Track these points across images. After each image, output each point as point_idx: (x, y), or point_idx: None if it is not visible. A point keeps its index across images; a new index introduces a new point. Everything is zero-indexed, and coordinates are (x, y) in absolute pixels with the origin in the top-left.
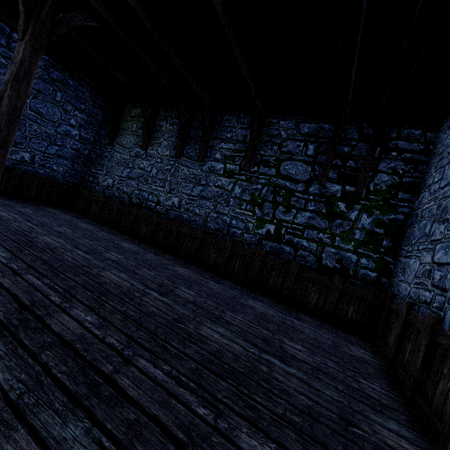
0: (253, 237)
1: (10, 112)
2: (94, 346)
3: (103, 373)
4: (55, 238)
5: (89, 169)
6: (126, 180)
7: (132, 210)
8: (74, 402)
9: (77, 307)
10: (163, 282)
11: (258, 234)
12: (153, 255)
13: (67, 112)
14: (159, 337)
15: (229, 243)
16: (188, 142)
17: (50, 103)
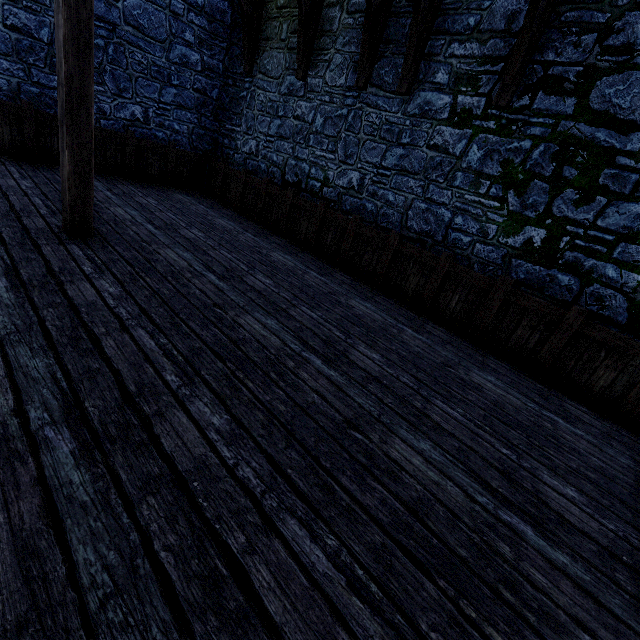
0: (493, 251)
1: (75, 34)
2: (220, 487)
3: (230, 549)
4: (181, 252)
5: (222, 124)
6: (276, 141)
7: (286, 196)
8: (180, 623)
9: (201, 396)
10: (331, 334)
11: (505, 246)
12: (317, 276)
13: (177, 19)
14: (322, 465)
15: (445, 261)
16: (381, 51)
17: (151, 4)
